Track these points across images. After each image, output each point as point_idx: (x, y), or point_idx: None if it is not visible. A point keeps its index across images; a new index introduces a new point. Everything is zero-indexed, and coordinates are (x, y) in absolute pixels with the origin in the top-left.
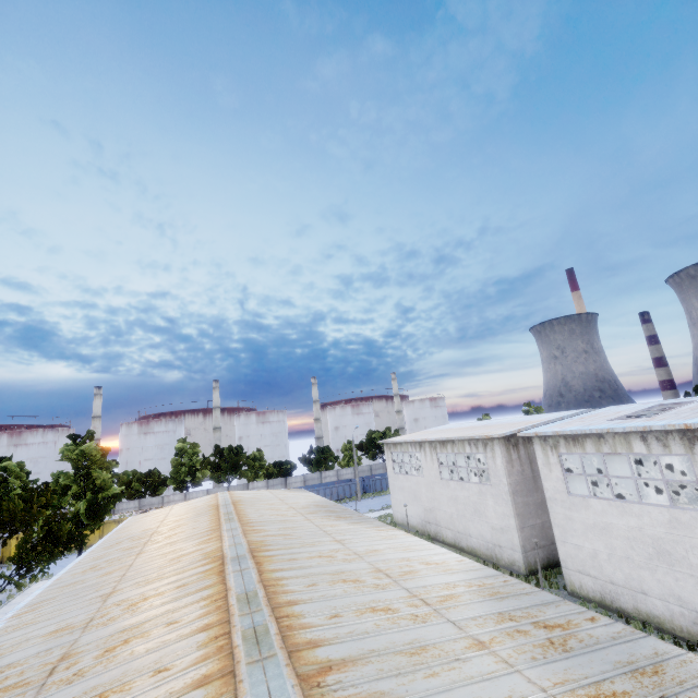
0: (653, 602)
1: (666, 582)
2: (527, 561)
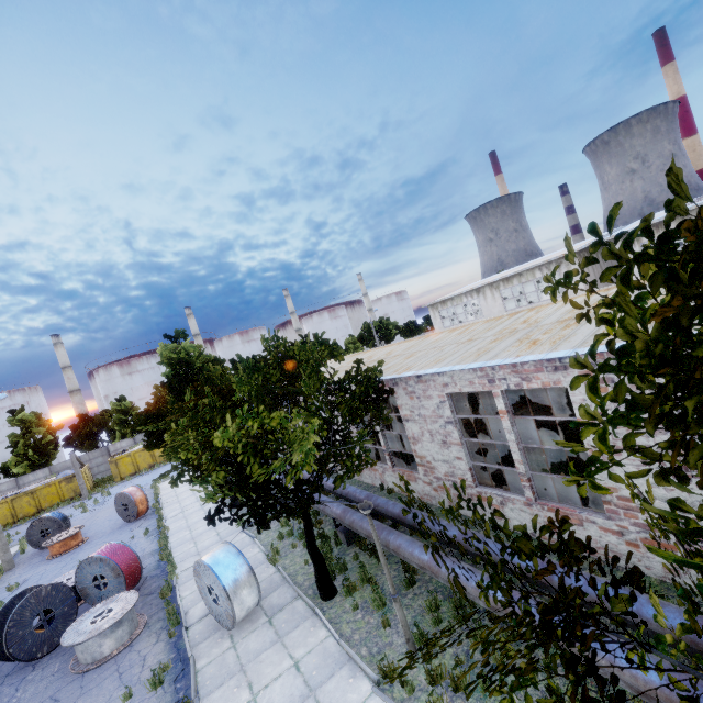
0: None
1: None
2: None
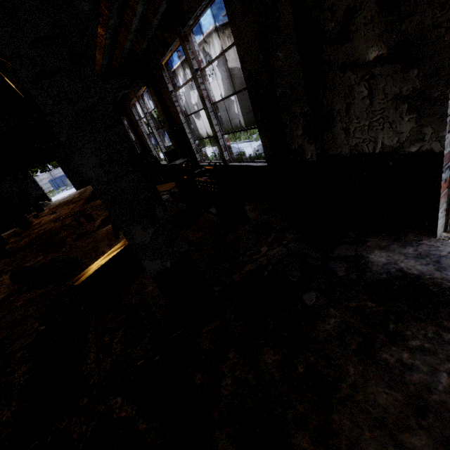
0: None
1: None
2: (243, 122)
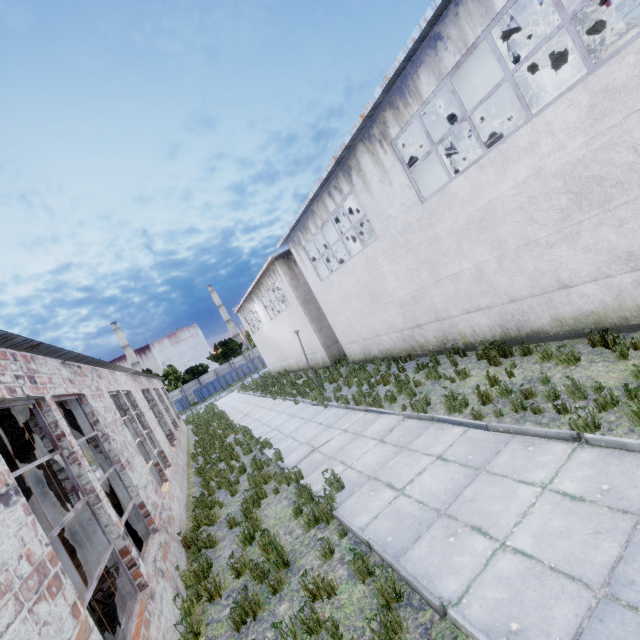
0: (384, 339)
1: (383, 318)
2: (331, 354)
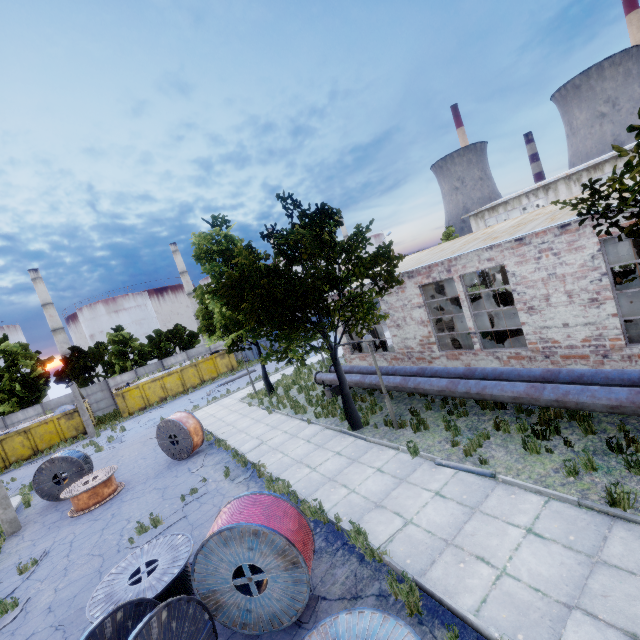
0: None
1: None
2: None
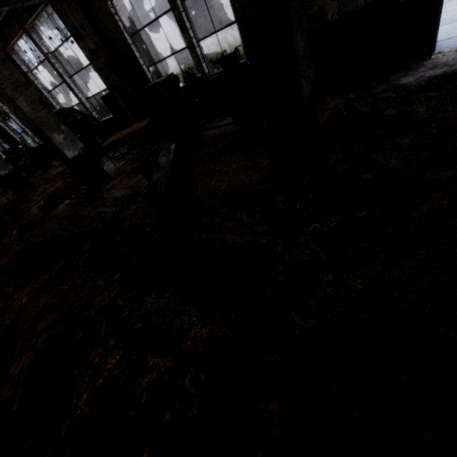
0: None
1: (202, 25)
2: None
